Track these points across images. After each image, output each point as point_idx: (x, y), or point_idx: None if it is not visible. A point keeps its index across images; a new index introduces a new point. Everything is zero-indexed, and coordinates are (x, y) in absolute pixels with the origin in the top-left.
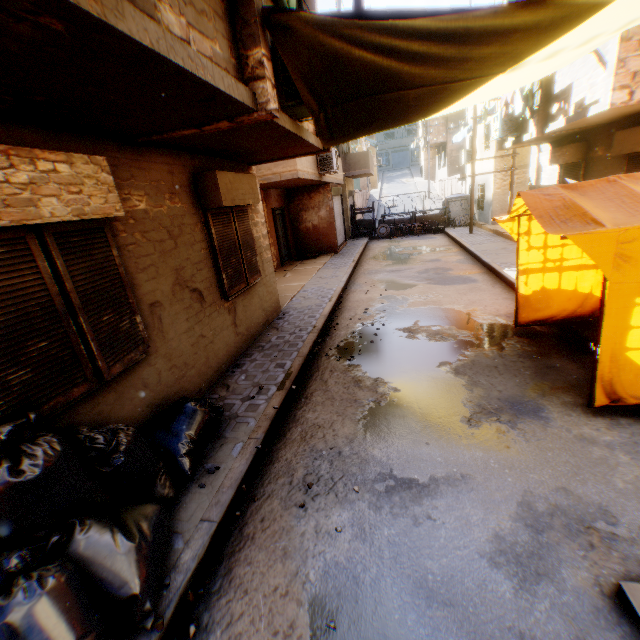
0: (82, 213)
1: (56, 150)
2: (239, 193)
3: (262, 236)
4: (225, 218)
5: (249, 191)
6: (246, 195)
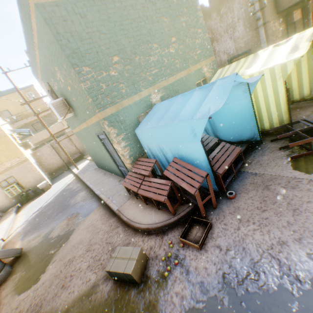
0: (298, 19)
1: (291, 12)
2: (310, 9)
3: (310, 23)
4: (305, 18)
5: (312, 8)
6: (311, 10)
